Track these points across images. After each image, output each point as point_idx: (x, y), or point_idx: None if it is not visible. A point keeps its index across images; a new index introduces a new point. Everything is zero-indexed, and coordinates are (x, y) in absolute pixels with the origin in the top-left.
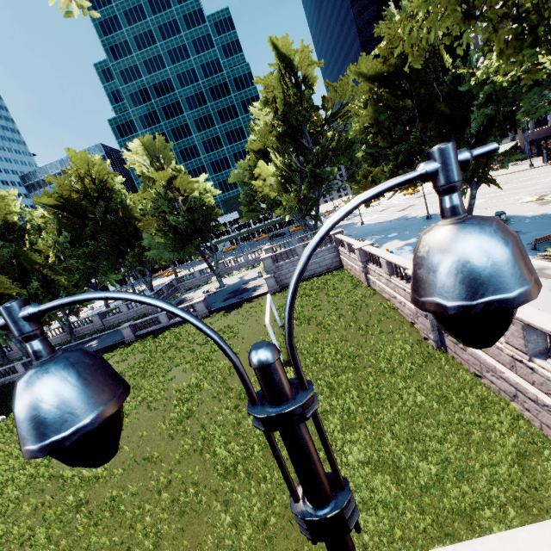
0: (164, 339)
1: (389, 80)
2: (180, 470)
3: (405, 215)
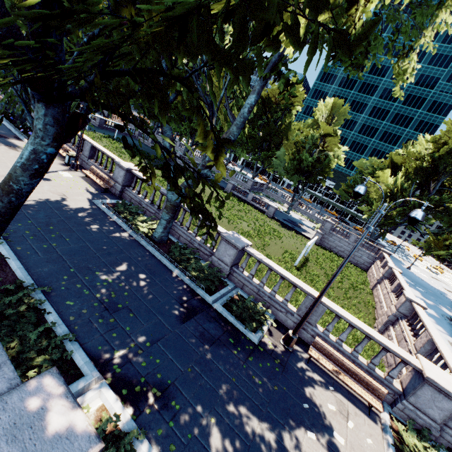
0: (243, 205)
1: None
2: None
3: (445, 293)
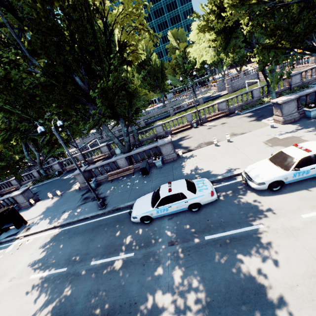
0: (191, 110)
1: None
2: None
3: None
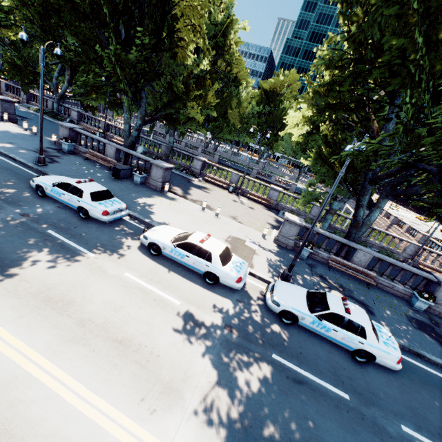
0: None
1: None
2: None
3: (413, 225)
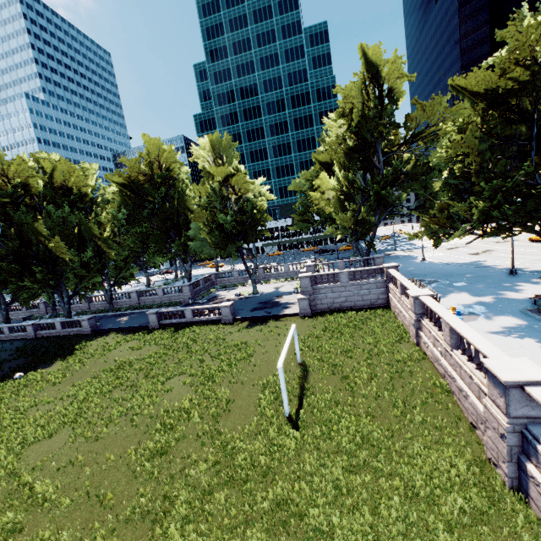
0: (181, 336)
1: (503, 98)
2: (123, 534)
3: (478, 261)
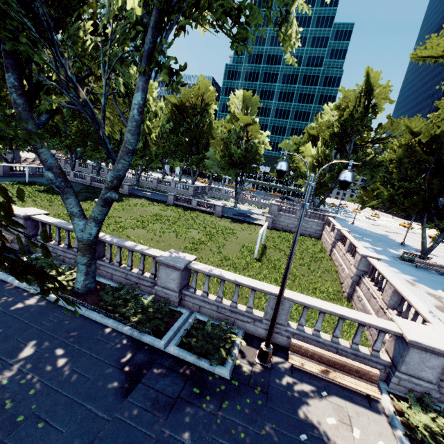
0: (189, 213)
1: None
2: None
3: (387, 235)
